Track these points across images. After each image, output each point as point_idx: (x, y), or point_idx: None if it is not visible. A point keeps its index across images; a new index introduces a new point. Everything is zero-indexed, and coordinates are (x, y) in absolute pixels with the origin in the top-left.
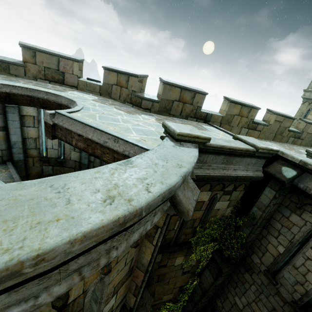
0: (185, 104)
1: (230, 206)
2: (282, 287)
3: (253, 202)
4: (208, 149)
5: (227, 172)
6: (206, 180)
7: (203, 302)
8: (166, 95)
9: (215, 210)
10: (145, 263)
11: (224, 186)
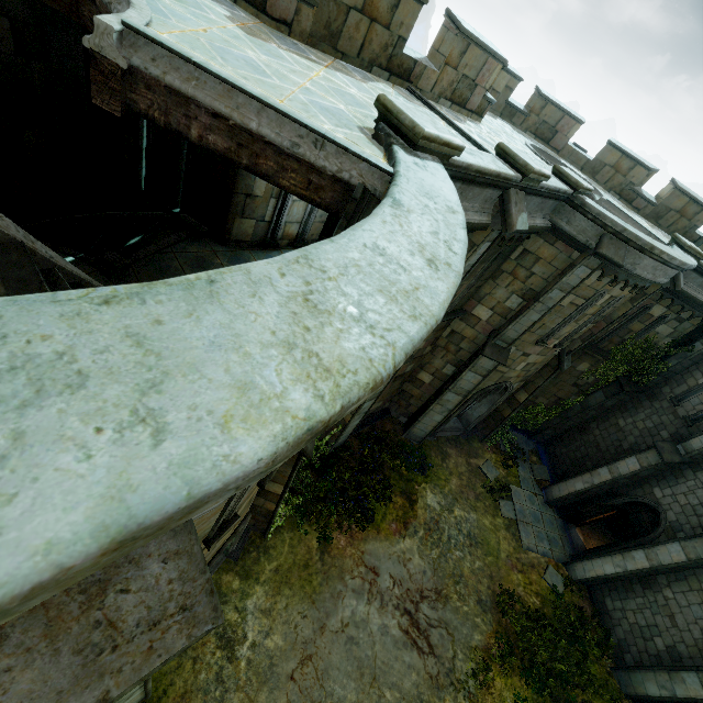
0: (682, 218)
1: (671, 337)
2: (682, 408)
3: (700, 338)
4: (697, 267)
5: (697, 295)
6: (674, 294)
7: (574, 421)
8: (669, 202)
9: (654, 332)
10: (615, 317)
11: (681, 310)
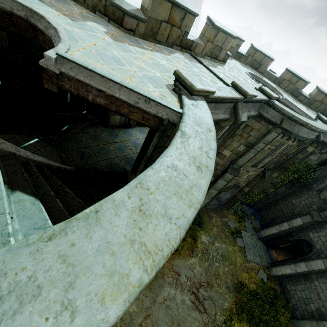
0: (322, 104)
1: (317, 161)
2: (322, 195)
3: None
4: None
5: None
6: (318, 141)
7: (271, 200)
8: (315, 97)
9: (309, 159)
10: (289, 153)
11: (322, 149)
